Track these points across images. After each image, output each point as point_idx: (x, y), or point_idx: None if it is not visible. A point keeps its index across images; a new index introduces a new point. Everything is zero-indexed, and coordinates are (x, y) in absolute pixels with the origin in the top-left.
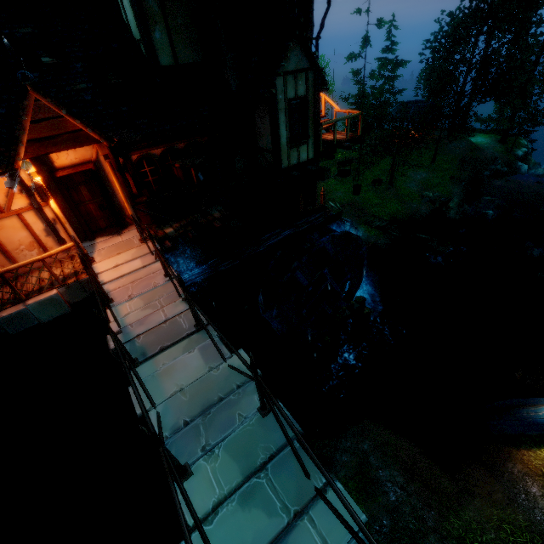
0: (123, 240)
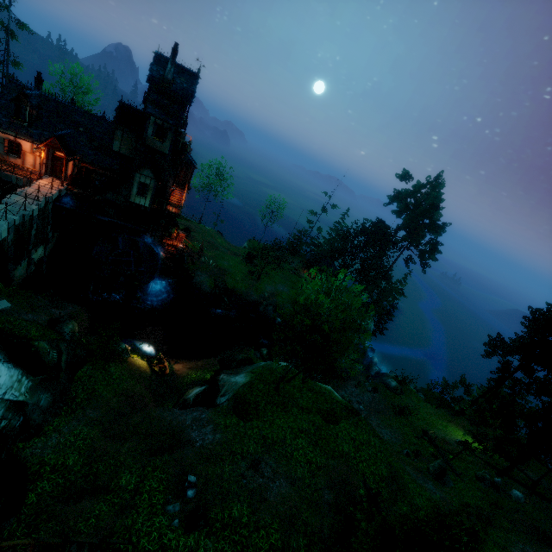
0: (58, 182)
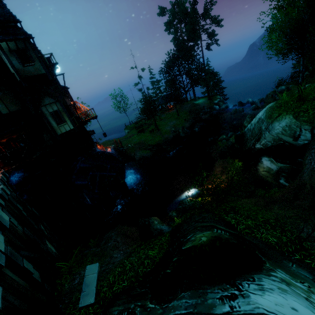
0: None
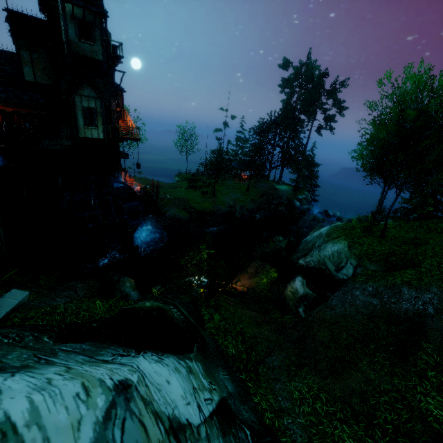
0: None
